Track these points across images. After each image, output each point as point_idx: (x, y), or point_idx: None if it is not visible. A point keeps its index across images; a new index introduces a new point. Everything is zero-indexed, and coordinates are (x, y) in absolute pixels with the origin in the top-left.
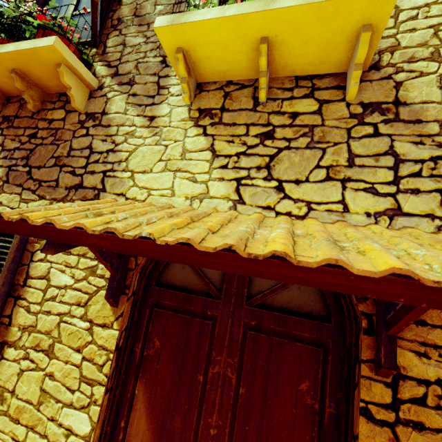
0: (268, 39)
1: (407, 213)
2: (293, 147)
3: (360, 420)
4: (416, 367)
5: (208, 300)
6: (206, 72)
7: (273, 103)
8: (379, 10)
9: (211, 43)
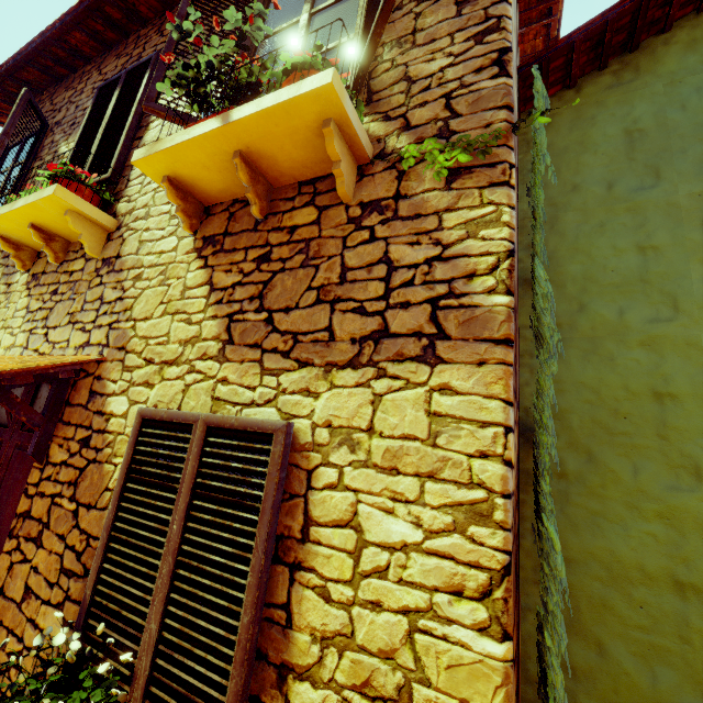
0: (34, 223)
1: (92, 344)
2: (63, 300)
3: (22, 497)
4: (56, 455)
5: (4, 429)
6: (35, 245)
7: (67, 264)
8: (61, 203)
9: (12, 229)
